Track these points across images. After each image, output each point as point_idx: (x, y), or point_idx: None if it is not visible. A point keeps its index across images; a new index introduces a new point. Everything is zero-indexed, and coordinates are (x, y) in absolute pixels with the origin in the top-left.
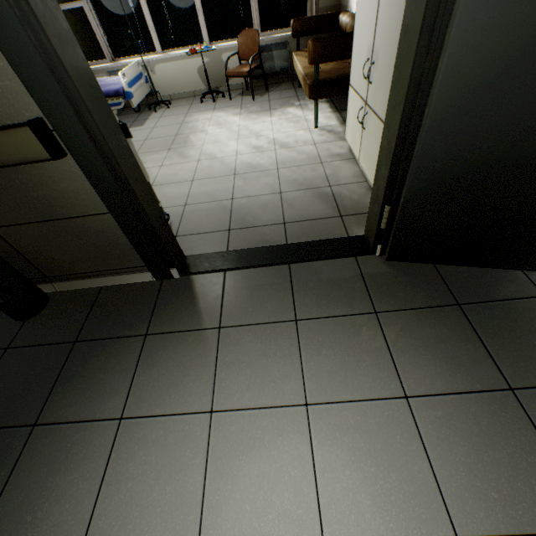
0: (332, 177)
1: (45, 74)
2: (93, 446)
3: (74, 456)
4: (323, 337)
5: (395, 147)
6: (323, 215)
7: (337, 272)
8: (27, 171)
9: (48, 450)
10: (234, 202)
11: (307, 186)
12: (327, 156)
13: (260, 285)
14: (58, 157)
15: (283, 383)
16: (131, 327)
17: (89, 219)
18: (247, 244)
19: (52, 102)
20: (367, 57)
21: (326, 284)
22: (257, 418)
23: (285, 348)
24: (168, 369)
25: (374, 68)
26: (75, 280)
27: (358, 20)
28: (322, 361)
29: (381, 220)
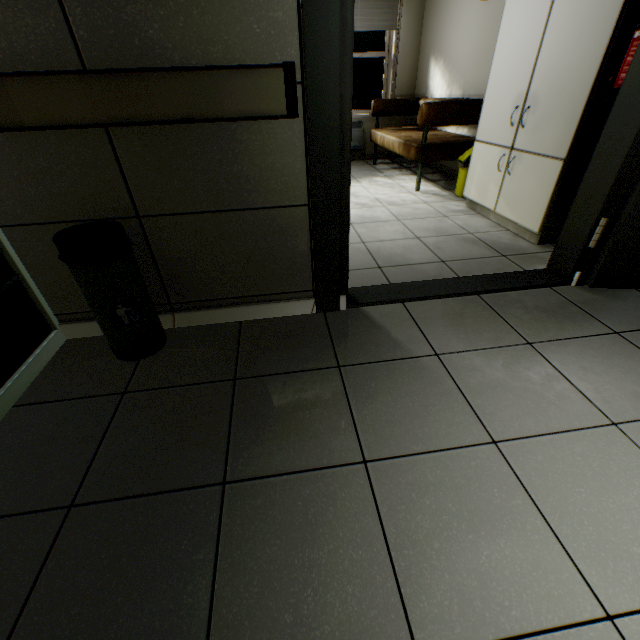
0: (467, 226)
1: (333, 9)
2: (341, 501)
3: (316, 517)
4: (576, 357)
5: (630, 148)
6: (483, 255)
7: (541, 300)
8: (235, 134)
9: (267, 513)
10: (368, 245)
11: (445, 233)
12: (448, 211)
13: (456, 313)
14: (293, 114)
15: (565, 404)
16: (311, 359)
17: (275, 212)
18: (412, 279)
19: (321, 44)
20: (514, 106)
21: (536, 310)
22: (562, 443)
23: (538, 370)
24: (397, 401)
25: (530, 111)
26: (208, 310)
27: (496, 78)
28: (594, 379)
29: (589, 239)
